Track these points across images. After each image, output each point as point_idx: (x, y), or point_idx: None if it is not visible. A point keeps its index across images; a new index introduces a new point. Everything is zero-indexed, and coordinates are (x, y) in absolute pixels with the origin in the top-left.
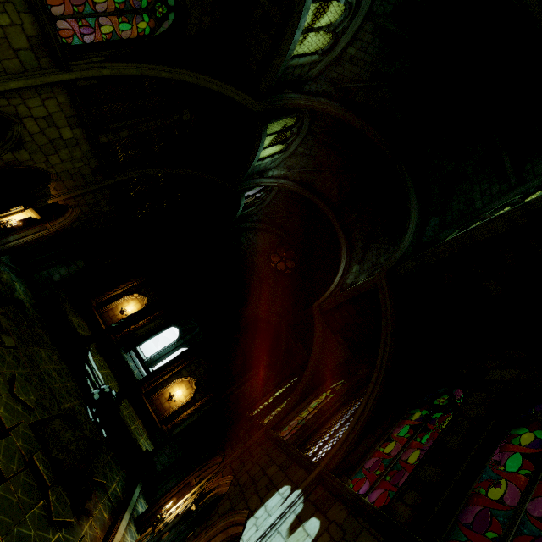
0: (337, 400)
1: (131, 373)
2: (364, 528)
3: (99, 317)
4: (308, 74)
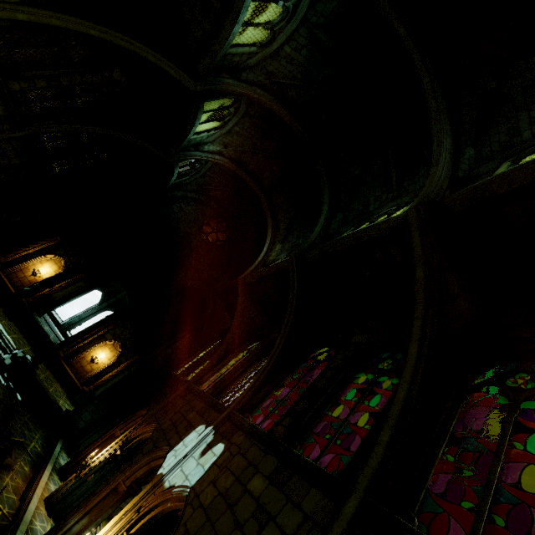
0: (250, 358)
1: (47, 337)
2: (254, 444)
3: (5, 278)
4: (246, 62)
